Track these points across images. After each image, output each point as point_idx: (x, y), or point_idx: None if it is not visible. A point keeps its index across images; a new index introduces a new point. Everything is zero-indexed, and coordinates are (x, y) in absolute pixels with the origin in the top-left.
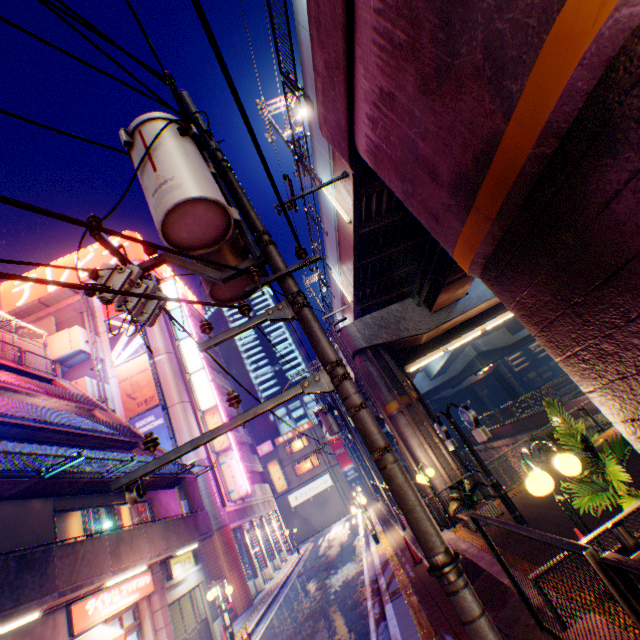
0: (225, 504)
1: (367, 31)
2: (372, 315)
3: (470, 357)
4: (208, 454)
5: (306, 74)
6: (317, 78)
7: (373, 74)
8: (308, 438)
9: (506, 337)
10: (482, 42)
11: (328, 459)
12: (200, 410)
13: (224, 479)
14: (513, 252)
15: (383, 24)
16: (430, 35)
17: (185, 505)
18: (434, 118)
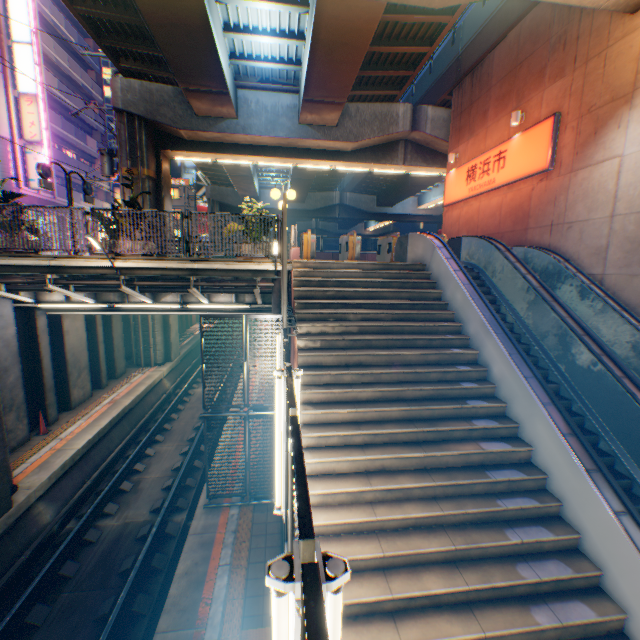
0: (20, 187)
1: None
2: (143, 84)
3: (332, 204)
4: (13, 137)
5: None
6: None
7: None
8: (181, 195)
9: (371, 206)
10: None
11: None
12: (18, 91)
13: (28, 168)
14: None
15: None
16: None
17: None
18: None
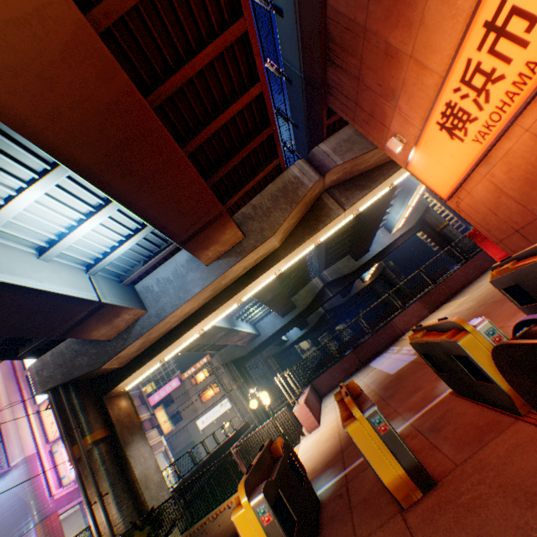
0: (52, 494)
1: None
2: (54, 351)
3: (318, 289)
4: (38, 448)
5: None
6: None
7: None
8: (209, 369)
9: (351, 264)
10: None
11: (226, 386)
12: (38, 403)
13: (58, 466)
14: None
15: None
16: None
17: (13, 503)
18: None
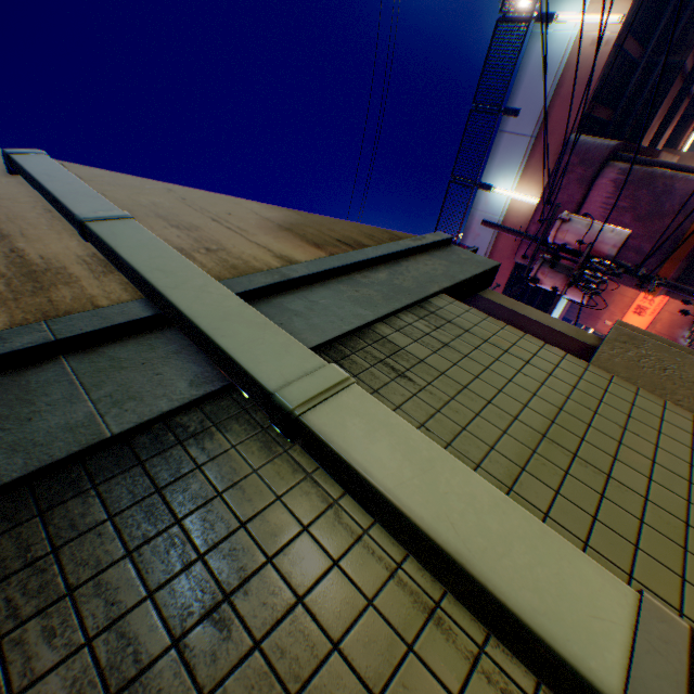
0: None
1: (595, 204)
2: None
3: None
4: None
5: (469, 233)
6: (532, 225)
7: (594, 219)
8: None
9: None
10: (677, 204)
11: None
12: None
13: None
14: (692, 271)
15: (610, 202)
16: (645, 203)
17: None
18: (643, 229)
